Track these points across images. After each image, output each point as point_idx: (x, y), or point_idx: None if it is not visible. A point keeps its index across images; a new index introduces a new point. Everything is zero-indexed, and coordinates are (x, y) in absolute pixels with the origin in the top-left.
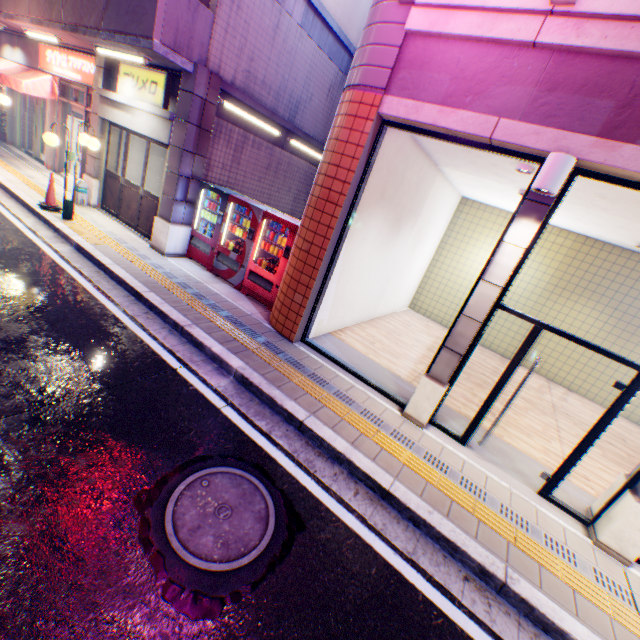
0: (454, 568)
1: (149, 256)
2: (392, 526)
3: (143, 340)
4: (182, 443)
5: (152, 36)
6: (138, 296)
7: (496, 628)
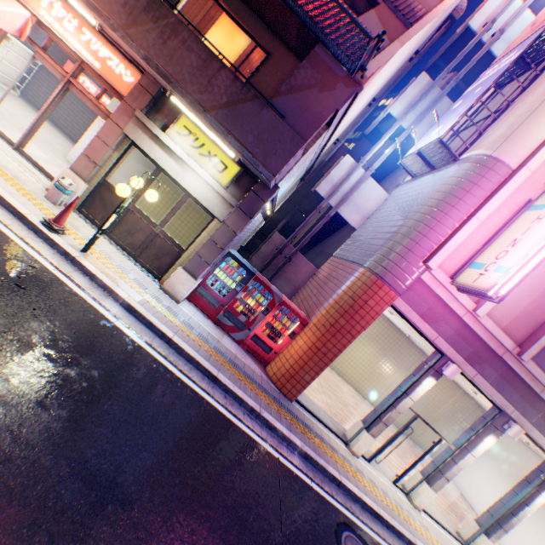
0: (401, 543)
1: (173, 307)
2: (384, 532)
3: (249, 434)
4: (326, 526)
5: (275, 174)
6: (212, 378)
7: None
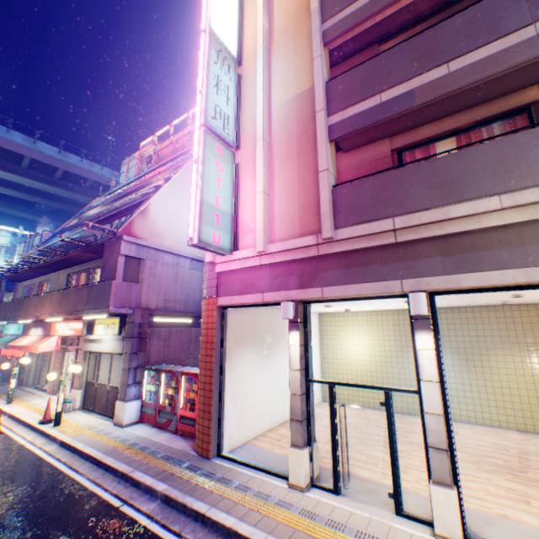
0: None
1: (112, 431)
2: None
3: (98, 493)
4: None
5: (109, 306)
6: (99, 462)
7: None
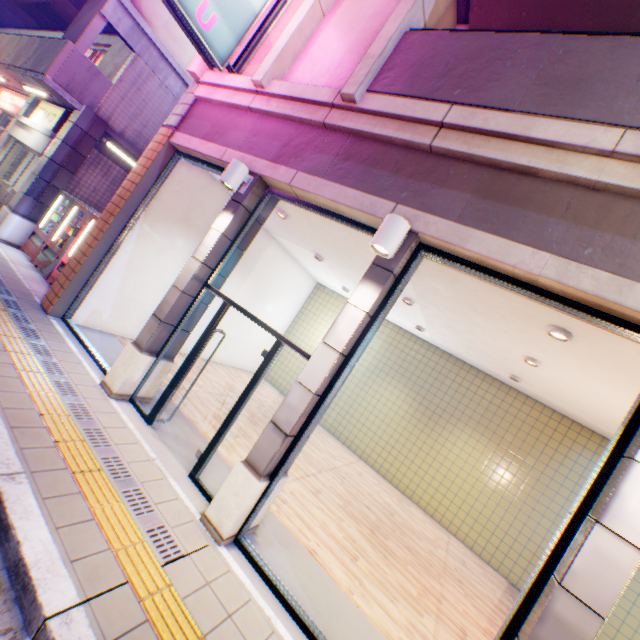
0: None
1: None
2: None
3: None
4: None
5: (47, 73)
6: None
7: None
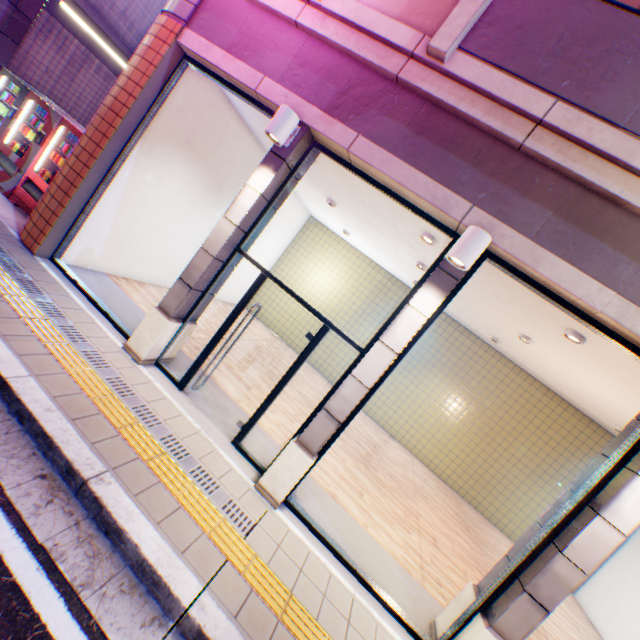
0: (37, 465)
1: None
2: None
3: None
4: None
5: None
6: None
7: (33, 521)
